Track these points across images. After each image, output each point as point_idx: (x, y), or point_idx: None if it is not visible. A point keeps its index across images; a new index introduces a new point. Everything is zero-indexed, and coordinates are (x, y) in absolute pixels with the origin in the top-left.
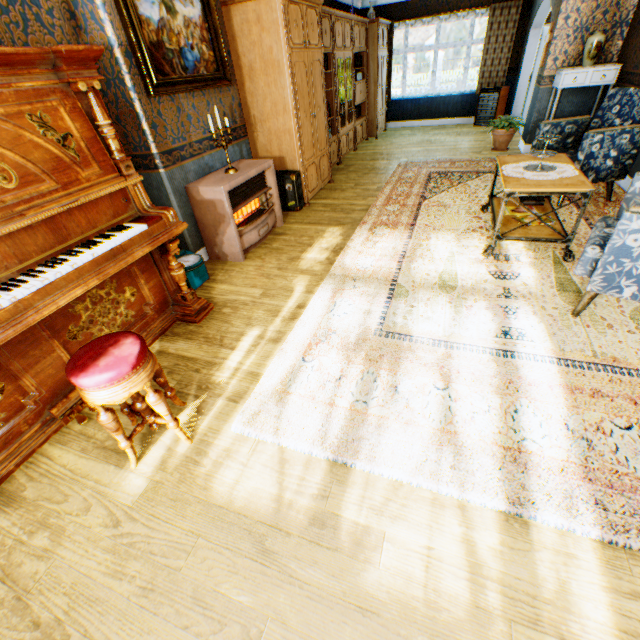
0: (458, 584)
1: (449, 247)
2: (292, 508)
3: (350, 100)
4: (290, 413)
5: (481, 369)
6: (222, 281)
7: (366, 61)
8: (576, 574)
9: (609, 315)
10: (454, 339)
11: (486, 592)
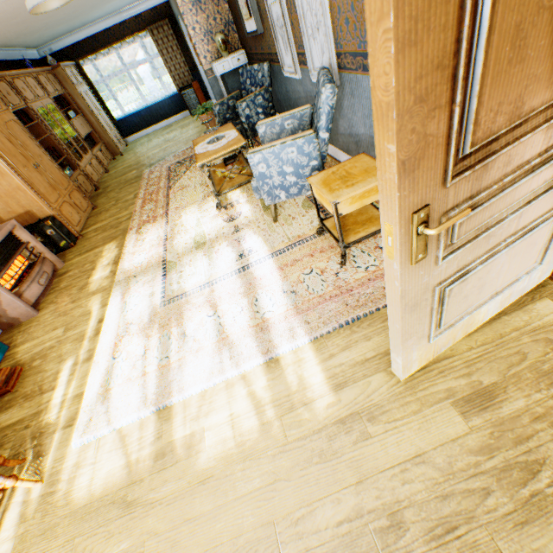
0: (251, 421)
1: (196, 216)
2: (140, 462)
3: (75, 136)
4: (116, 402)
5: (233, 287)
6: (23, 342)
7: (71, 99)
8: (305, 367)
9: (293, 211)
10: (214, 278)
11: (266, 413)
